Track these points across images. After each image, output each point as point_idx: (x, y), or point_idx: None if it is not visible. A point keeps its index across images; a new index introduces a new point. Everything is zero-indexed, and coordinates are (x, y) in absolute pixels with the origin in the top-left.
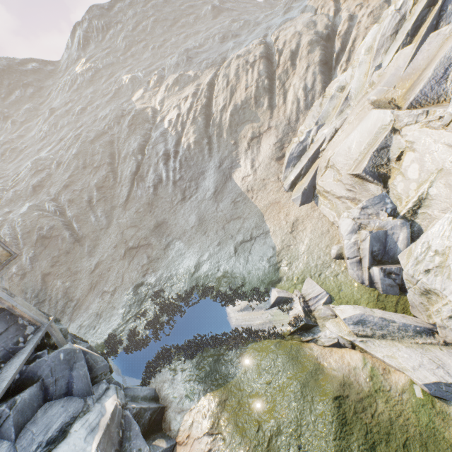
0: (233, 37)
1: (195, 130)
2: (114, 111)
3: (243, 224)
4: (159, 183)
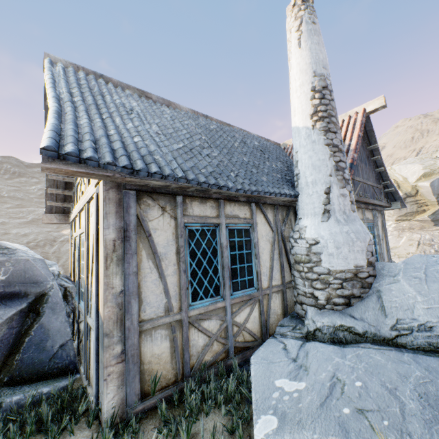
0: None
1: None
2: (42, 234)
3: None
4: None
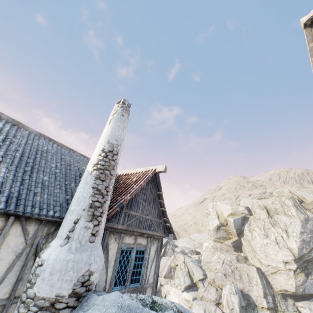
0: None
1: None
2: None
3: None
4: None
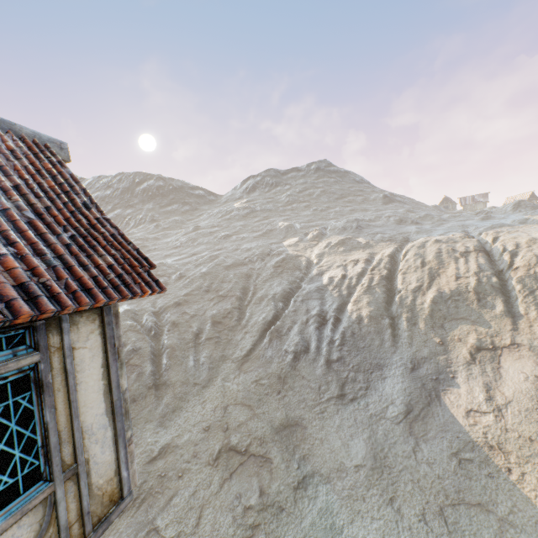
0: (413, 223)
1: (370, 301)
2: (261, 248)
3: (502, 534)
4: (304, 352)
